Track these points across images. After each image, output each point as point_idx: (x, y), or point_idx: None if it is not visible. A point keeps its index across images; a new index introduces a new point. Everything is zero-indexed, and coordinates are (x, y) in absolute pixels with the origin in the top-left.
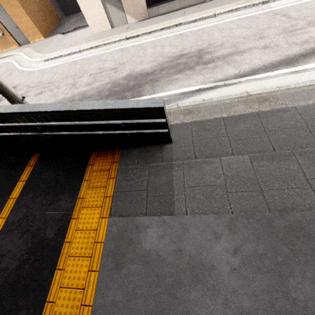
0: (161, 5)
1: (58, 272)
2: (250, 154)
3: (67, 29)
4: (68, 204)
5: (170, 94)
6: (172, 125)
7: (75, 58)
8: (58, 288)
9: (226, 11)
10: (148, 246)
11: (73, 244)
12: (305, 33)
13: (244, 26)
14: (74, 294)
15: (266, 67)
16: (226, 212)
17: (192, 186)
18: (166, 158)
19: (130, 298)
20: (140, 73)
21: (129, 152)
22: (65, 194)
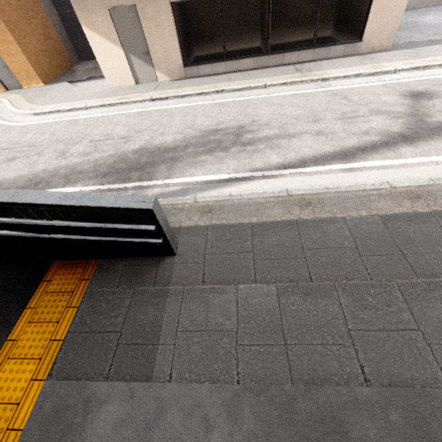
0: (201, 66)
1: None
2: (279, 284)
3: (78, 77)
4: None
5: (190, 181)
6: (181, 227)
7: (78, 116)
8: None
9: (278, 83)
10: None
11: None
12: (366, 122)
13: (297, 104)
14: None
15: (317, 159)
16: (230, 380)
17: (188, 331)
18: (162, 279)
19: None
20: (158, 147)
21: (110, 264)
22: None
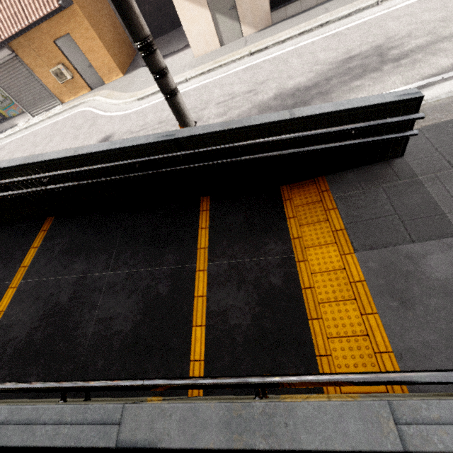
0: (290, 5)
1: (314, 323)
2: None
3: None
4: (281, 246)
5: None
6: None
7: (182, 89)
8: (326, 339)
9: None
10: (440, 276)
11: (317, 289)
12: None
13: (433, 8)
14: (355, 343)
15: None
16: None
17: None
18: (404, 174)
19: (448, 336)
20: (296, 89)
21: (339, 177)
22: (271, 236)
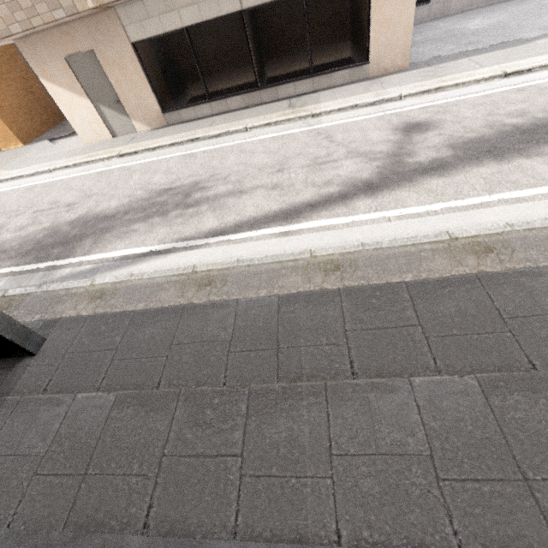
0: (183, 110)
1: None
2: (121, 391)
3: (61, 134)
4: None
5: (107, 258)
6: (61, 319)
7: (38, 181)
8: None
9: (261, 124)
10: None
11: None
12: (335, 168)
13: (271, 150)
14: None
15: (255, 221)
16: (2, 522)
17: None
18: (6, 387)
19: None
20: (97, 216)
21: None
22: None
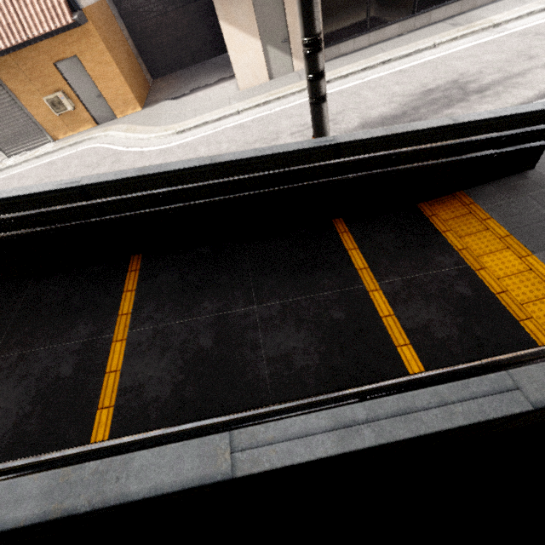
0: (343, 43)
1: (526, 323)
2: None
3: (177, 93)
4: (450, 258)
5: None
6: None
7: (236, 121)
8: None
9: (448, 39)
10: None
11: (511, 292)
12: None
13: (492, 51)
14: None
15: None
16: None
17: None
18: (544, 183)
19: None
20: (383, 118)
21: (478, 191)
22: (434, 250)
